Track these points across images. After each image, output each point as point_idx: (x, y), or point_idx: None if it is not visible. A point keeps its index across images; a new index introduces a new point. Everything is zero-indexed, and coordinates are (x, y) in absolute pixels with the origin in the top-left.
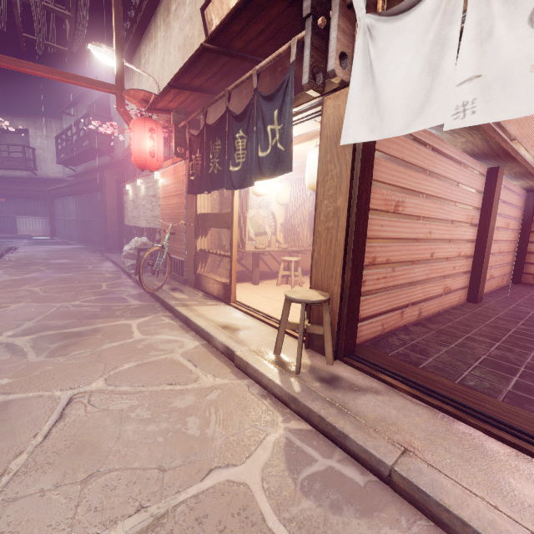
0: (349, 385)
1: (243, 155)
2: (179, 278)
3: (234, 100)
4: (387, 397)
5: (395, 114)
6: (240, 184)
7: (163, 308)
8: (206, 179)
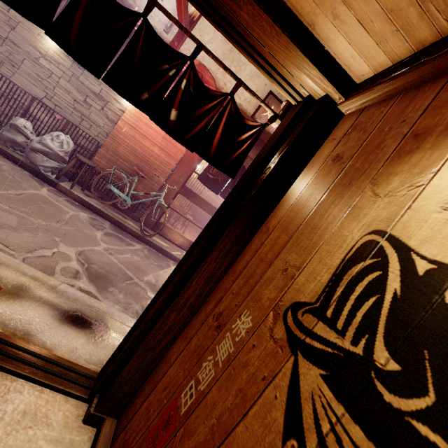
0: None
1: None
2: (131, 213)
3: (250, 153)
4: None
5: None
6: None
7: (161, 254)
8: (225, 191)
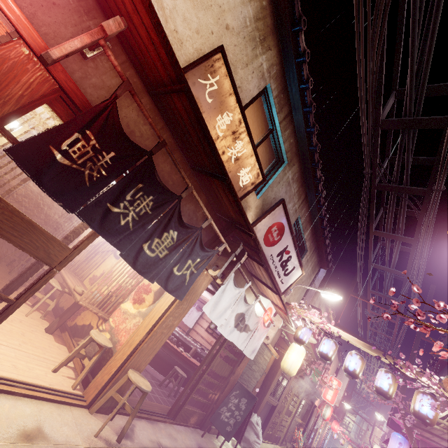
0: (130, 430)
1: (162, 250)
2: None
3: None
4: (138, 425)
5: (216, 313)
6: (144, 271)
7: None
8: (96, 206)
